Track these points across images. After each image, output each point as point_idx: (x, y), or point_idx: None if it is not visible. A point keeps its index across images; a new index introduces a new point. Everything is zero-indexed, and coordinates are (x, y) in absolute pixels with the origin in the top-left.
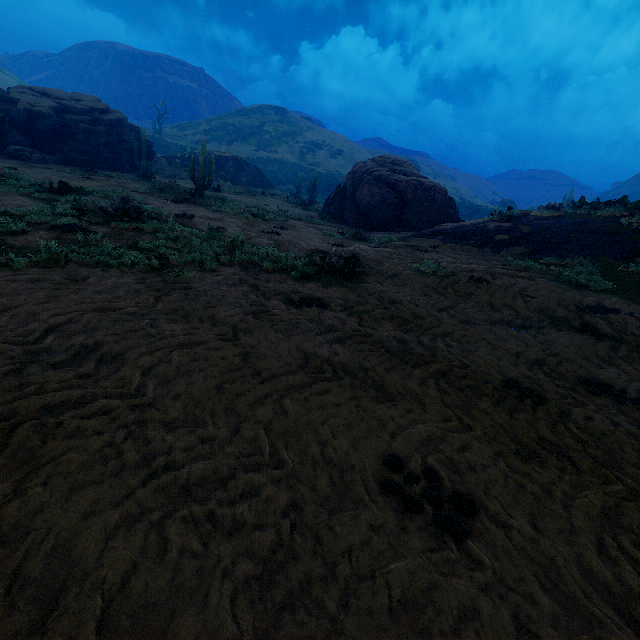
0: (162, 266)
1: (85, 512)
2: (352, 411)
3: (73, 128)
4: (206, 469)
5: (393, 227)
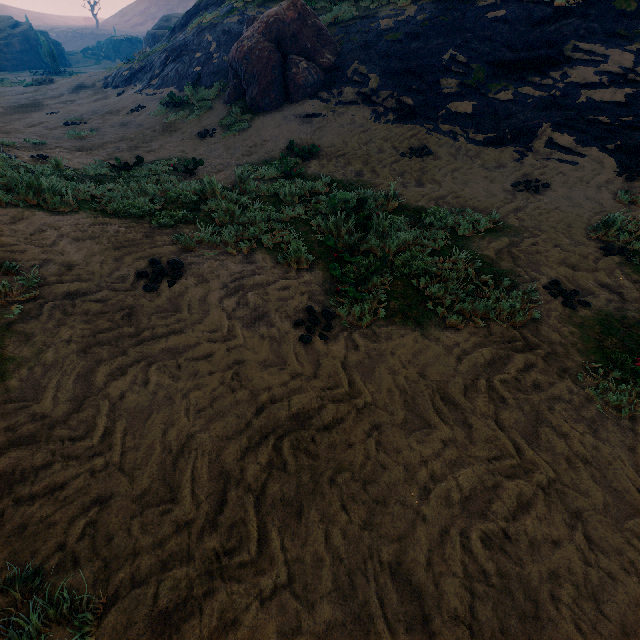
0: None
1: None
2: None
3: None
4: None
5: None
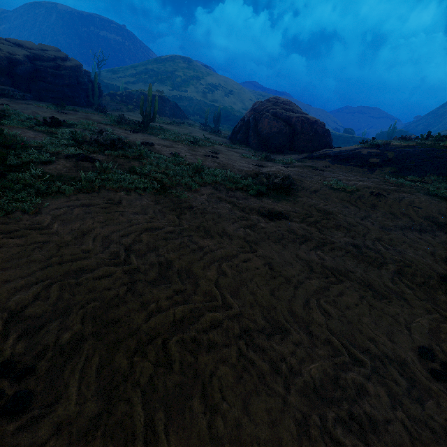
0: (161, 188)
1: (268, 422)
2: (370, 310)
3: (43, 72)
4: (319, 372)
5: (287, 150)
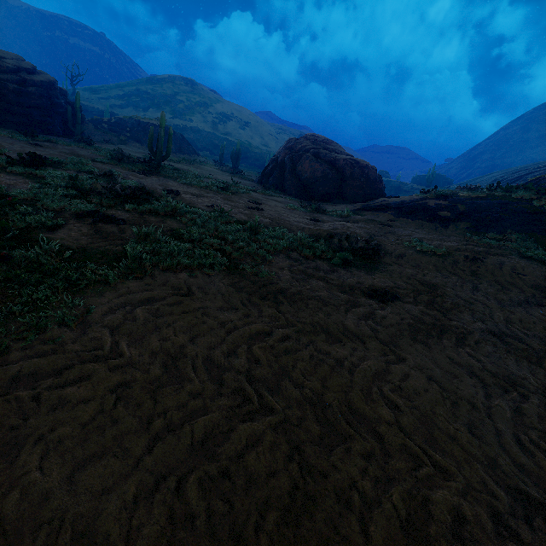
0: (228, 262)
1: None
2: None
3: (1, 87)
4: None
5: (334, 199)
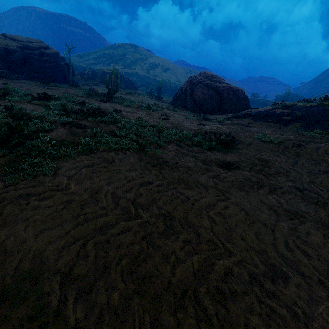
0: (139, 147)
1: None
2: None
3: (31, 58)
4: None
5: (216, 112)
